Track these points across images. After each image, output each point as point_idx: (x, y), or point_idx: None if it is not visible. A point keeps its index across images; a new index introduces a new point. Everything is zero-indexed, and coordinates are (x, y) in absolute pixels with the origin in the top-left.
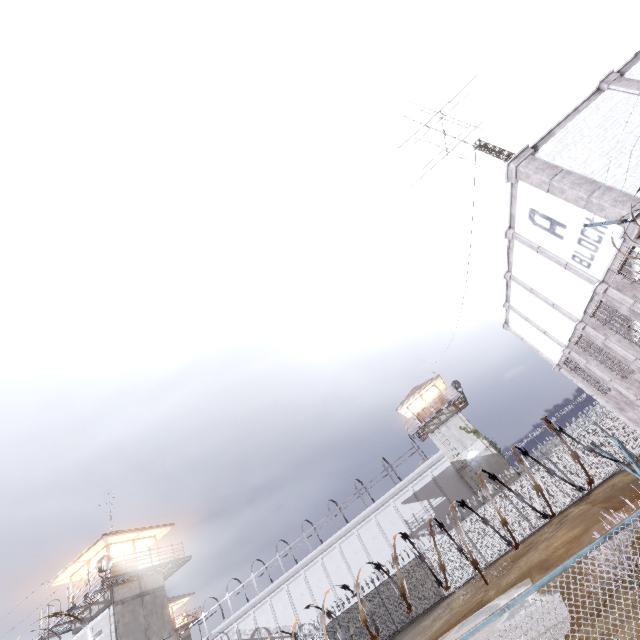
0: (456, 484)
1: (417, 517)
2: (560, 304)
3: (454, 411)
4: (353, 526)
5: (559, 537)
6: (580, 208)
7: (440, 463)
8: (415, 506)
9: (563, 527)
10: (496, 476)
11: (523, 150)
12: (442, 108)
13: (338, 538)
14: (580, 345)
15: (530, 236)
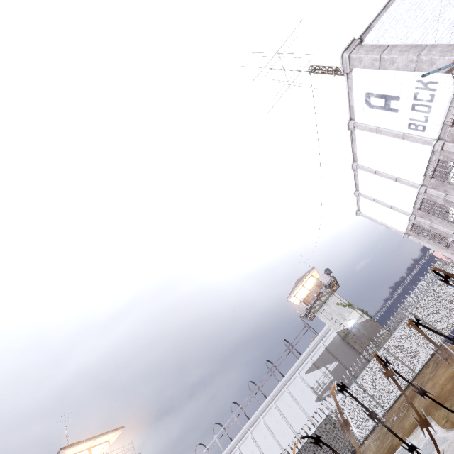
0: (344, 349)
1: (320, 382)
2: (402, 176)
3: (330, 292)
4: (271, 400)
5: (441, 375)
6: (410, 73)
7: (328, 335)
8: (316, 373)
9: (440, 366)
10: (449, 277)
11: (351, 42)
12: (279, 49)
13: (261, 412)
14: (423, 209)
15: (368, 121)
